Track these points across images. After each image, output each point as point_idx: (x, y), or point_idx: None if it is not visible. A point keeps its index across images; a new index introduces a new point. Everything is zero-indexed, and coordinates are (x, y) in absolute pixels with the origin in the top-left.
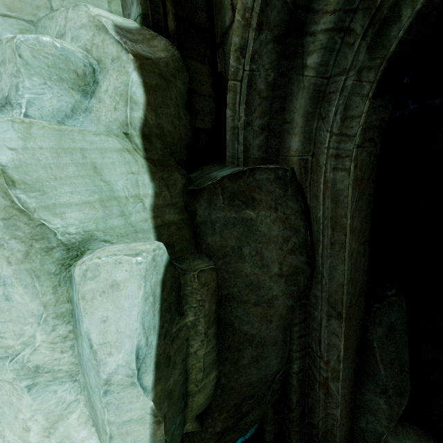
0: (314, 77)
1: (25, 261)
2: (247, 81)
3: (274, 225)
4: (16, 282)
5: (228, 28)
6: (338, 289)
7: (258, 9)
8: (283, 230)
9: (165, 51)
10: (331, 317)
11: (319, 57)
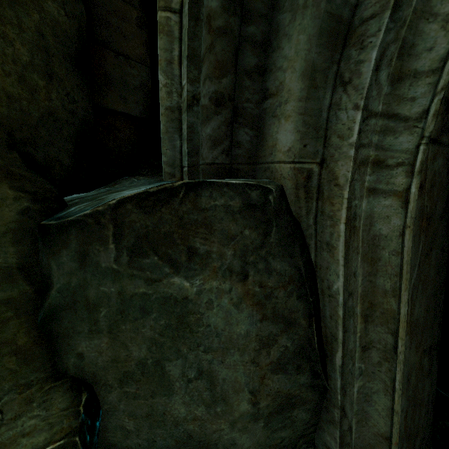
0: None
1: None
2: (188, 5)
3: (239, 311)
4: None
5: None
6: (377, 444)
7: None
8: (259, 321)
9: None
10: None
11: None
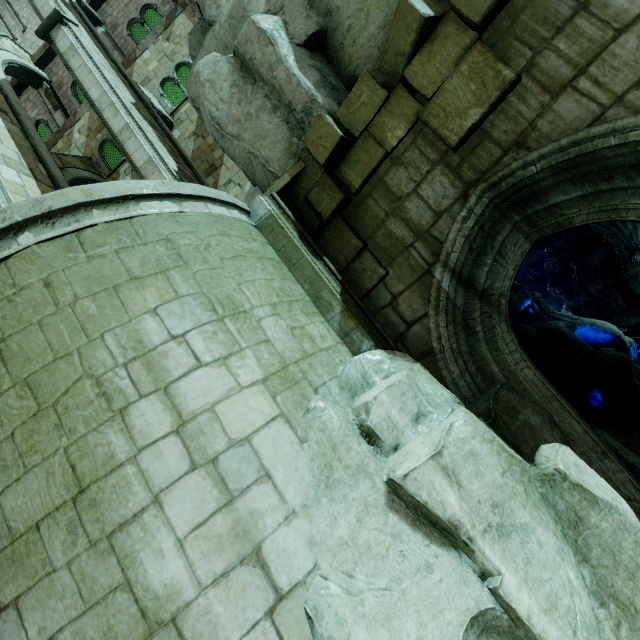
0: (483, 334)
1: (528, 499)
2: (450, 351)
3: (533, 416)
4: (534, 523)
5: (404, 332)
6: (586, 437)
7: (444, 319)
8: (538, 417)
9: (406, 356)
10: (602, 460)
11: (481, 326)
